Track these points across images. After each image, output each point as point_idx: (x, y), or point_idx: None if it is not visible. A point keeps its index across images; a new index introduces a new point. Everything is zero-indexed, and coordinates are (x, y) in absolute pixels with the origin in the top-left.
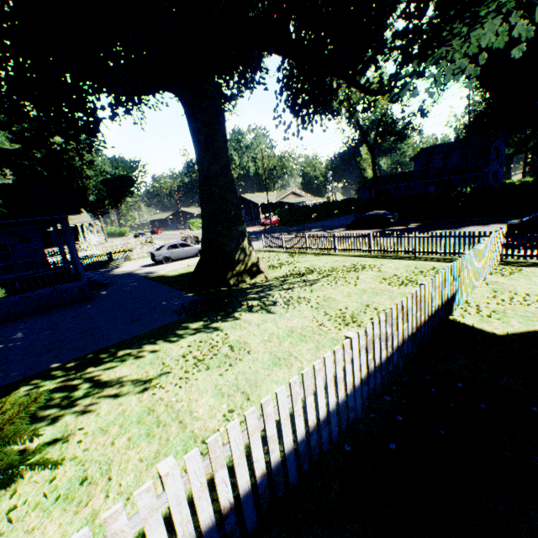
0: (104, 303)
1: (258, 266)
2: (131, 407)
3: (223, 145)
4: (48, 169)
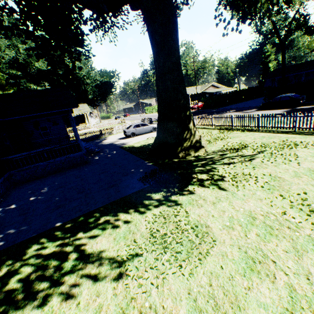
0: (95, 166)
1: (200, 142)
2: (106, 302)
3: (175, 43)
4: (66, 80)
